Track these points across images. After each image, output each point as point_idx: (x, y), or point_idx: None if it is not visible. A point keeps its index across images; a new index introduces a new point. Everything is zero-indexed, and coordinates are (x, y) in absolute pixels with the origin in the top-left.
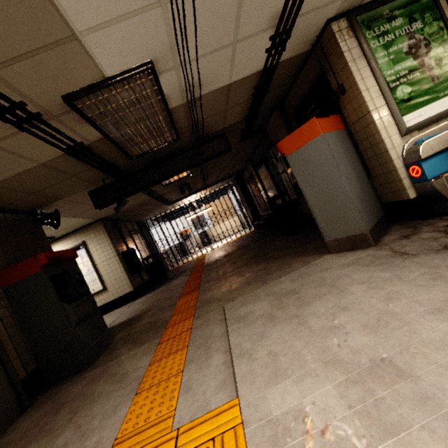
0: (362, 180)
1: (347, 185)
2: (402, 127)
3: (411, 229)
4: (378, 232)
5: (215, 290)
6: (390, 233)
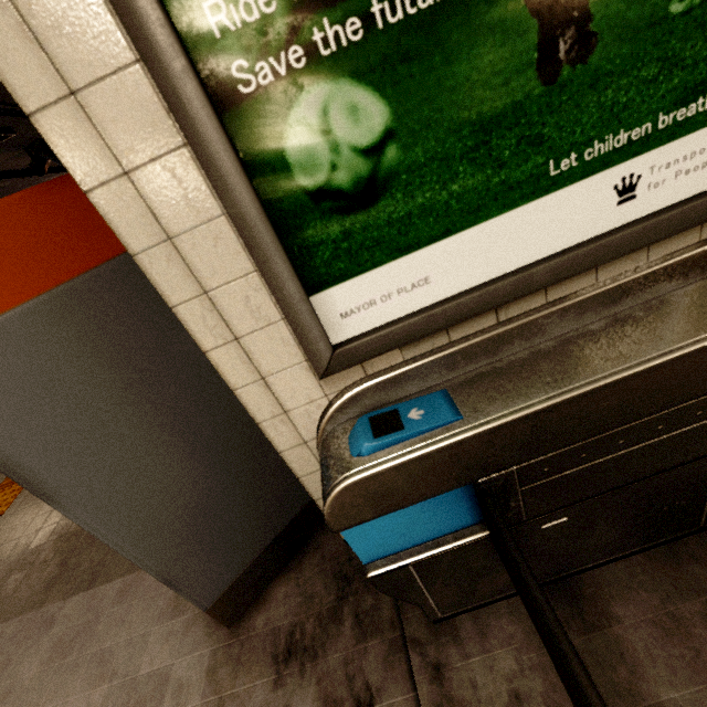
0: (233, 439)
1: (104, 530)
2: (313, 346)
3: (333, 599)
4: (269, 570)
5: (32, 510)
6: (305, 569)
